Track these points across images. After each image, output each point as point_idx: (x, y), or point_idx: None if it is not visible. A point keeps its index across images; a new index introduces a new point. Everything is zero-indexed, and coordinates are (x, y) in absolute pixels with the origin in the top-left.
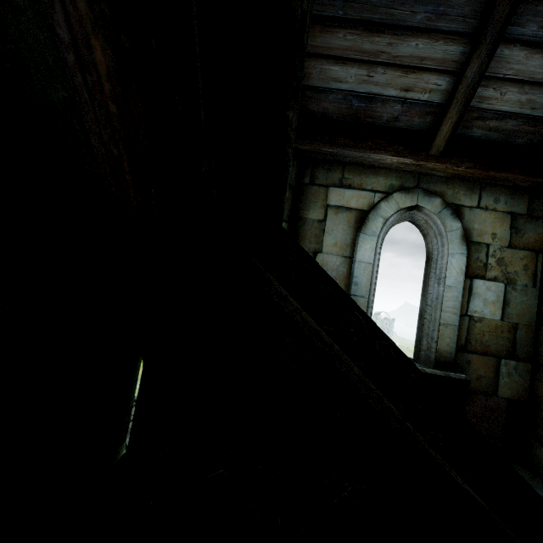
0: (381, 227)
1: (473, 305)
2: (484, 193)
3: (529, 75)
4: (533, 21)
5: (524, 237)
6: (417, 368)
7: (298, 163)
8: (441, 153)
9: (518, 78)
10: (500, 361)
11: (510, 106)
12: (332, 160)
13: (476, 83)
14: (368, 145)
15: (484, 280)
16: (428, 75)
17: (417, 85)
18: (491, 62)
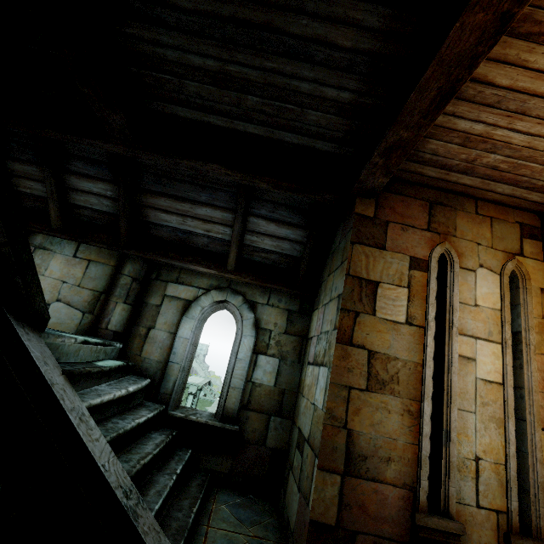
0: (199, 313)
1: (256, 374)
2: (273, 295)
3: (272, 232)
4: (263, 208)
5: (296, 327)
6: (58, 399)
7: (148, 264)
8: (234, 269)
9: (267, 233)
10: (270, 418)
11: (269, 247)
12: (170, 265)
13: (241, 234)
14: (189, 259)
15: (265, 356)
16: (218, 226)
17: (213, 229)
18: (250, 224)
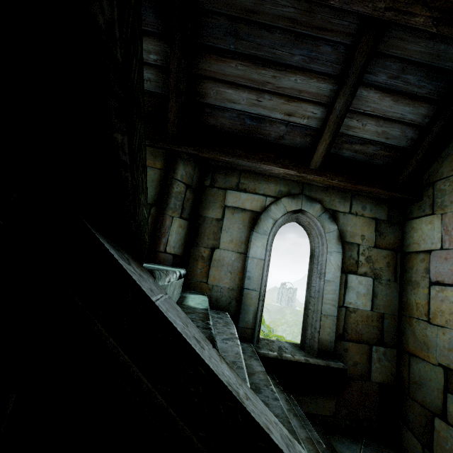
0: (271, 227)
1: (348, 297)
2: (354, 201)
3: (382, 112)
4: (383, 72)
5: (386, 239)
6: (267, 435)
7: (200, 167)
8: (319, 167)
9: (375, 114)
10: (371, 348)
11: (370, 135)
12: (229, 167)
13: (343, 115)
14: (259, 157)
15: (356, 275)
16: (306, 105)
17: (297, 111)
18: (354, 99)
